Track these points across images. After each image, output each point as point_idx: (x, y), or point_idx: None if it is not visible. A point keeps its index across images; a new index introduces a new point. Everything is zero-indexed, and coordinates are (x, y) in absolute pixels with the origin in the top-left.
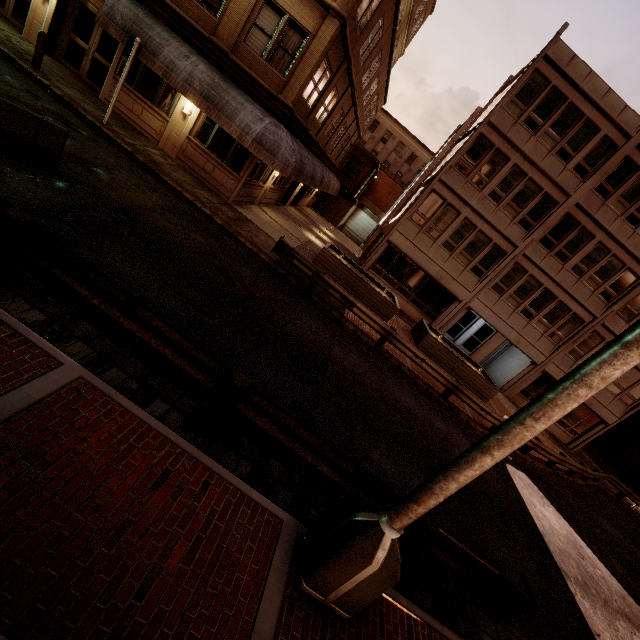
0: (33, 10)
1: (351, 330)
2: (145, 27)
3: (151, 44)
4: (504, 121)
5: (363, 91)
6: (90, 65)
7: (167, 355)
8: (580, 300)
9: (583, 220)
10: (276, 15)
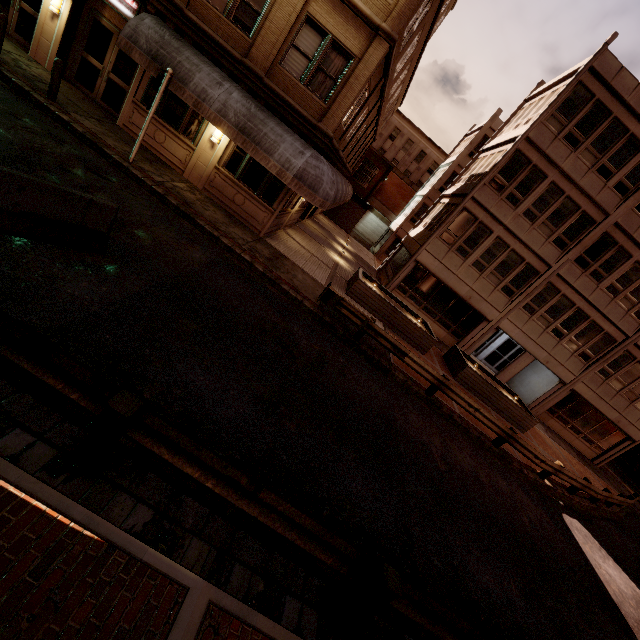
0: (40, 26)
1: (401, 379)
2: (172, 51)
3: (180, 70)
4: (543, 137)
5: (388, 100)
6: (105, 86)
7: (294, 540)
8: (613, 320)
9: (621, 239)
10: (317, 35)
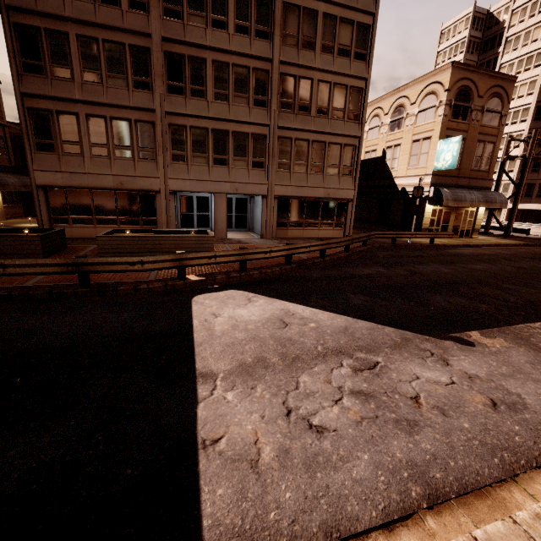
0: None
1: None
2: None
3: None
4: None
5: None
6: None
7: None
8: (245, 120)
9: (183, 50)
10: None
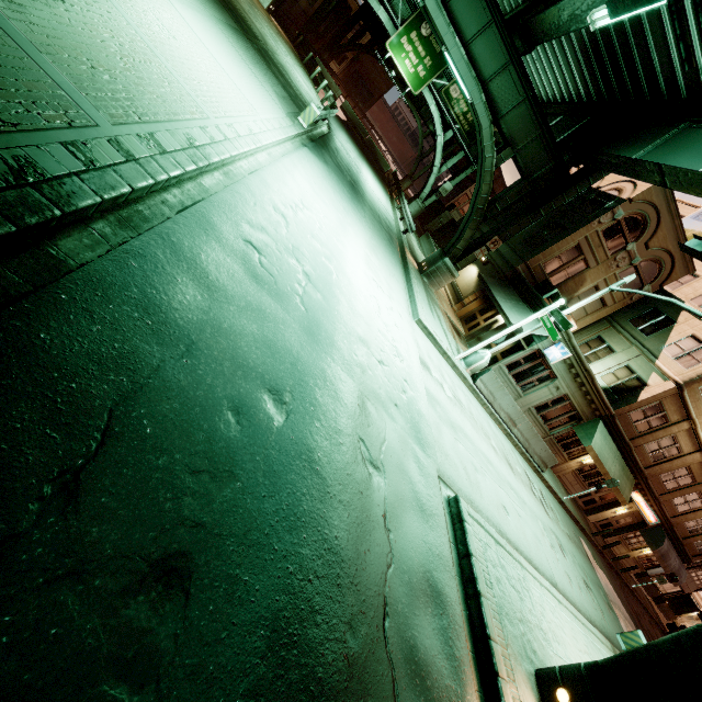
0: (603, 512)
1: None
2: (669, 552)
3: (667, 558)
4: None
5: None
6: (605, 523)
7: None
8: None
9: None
10: None
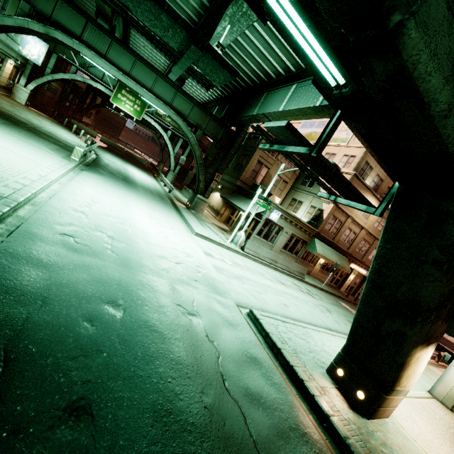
0: (345, 283)
1: None
2: None
3: None
4: None
5: None
6: (350, 288)
7: None
8: None
9: None
10: None
